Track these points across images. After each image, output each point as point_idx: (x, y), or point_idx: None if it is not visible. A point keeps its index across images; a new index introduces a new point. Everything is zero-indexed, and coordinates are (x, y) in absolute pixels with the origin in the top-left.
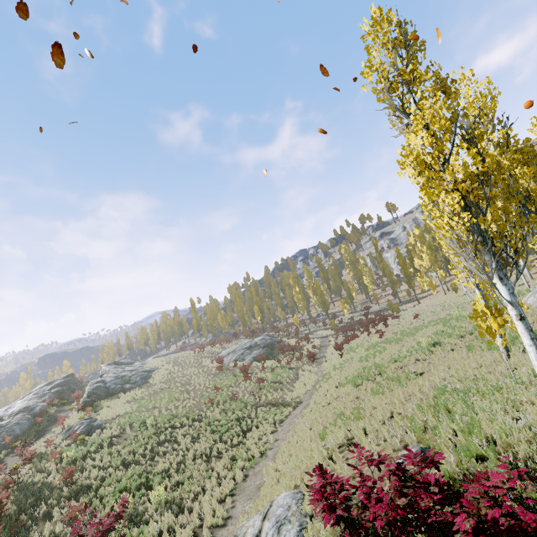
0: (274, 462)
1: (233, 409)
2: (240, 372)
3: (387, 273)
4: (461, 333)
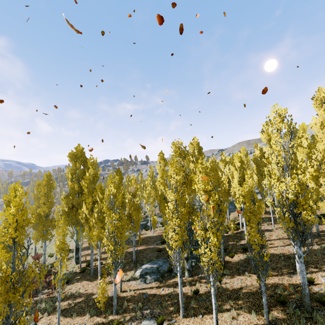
0: None
1: None
2: None
3: None
4: None
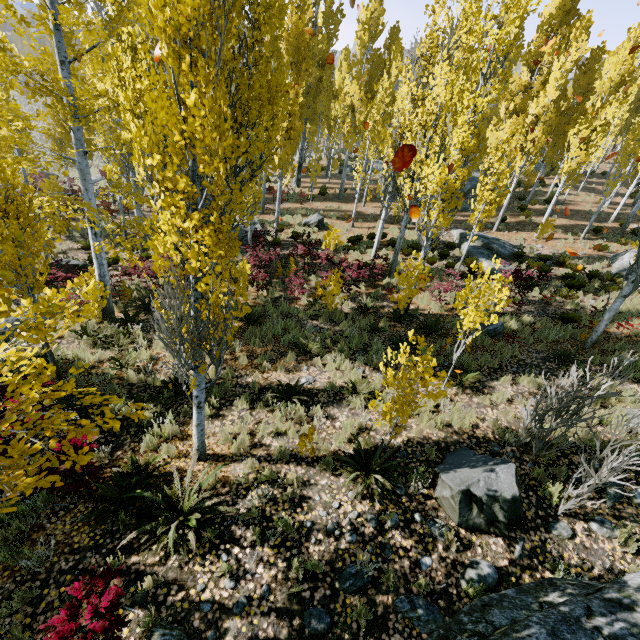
0: None
1: None
2: None
3: None
4: None
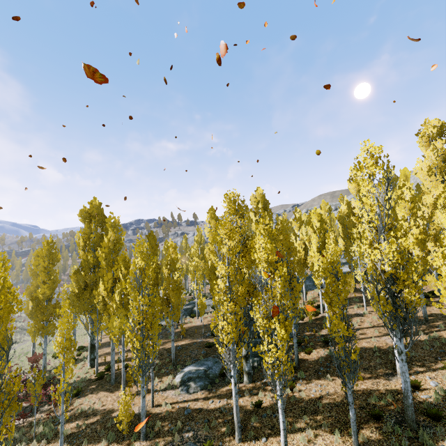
0: None
1: None
2: None
3: None
4: None
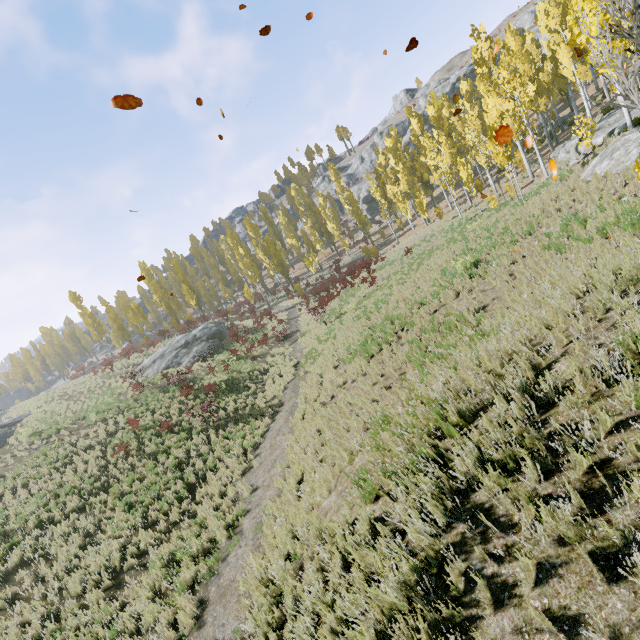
0: (260, 550)
1: (169, 449)
2: (176, 384)
3: (355, 211)
4: (511, 239)
